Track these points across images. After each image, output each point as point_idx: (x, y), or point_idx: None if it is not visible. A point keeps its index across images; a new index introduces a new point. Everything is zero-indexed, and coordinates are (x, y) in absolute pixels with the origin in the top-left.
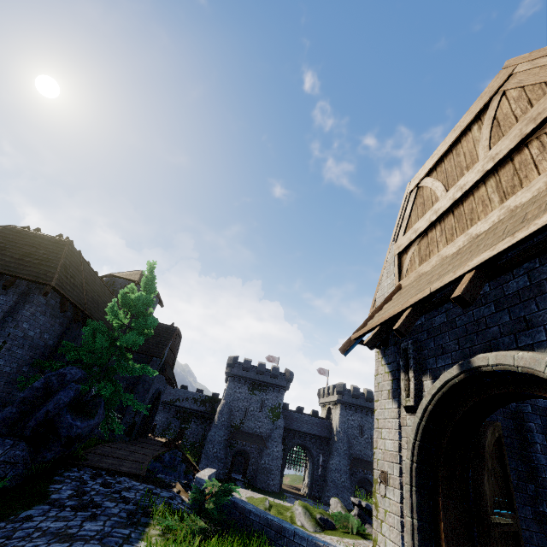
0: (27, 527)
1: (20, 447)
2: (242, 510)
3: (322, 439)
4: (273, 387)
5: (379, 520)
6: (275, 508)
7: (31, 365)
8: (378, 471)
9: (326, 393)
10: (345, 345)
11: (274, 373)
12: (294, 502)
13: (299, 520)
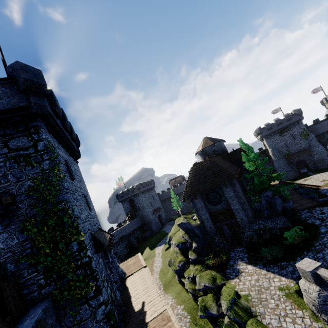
0: None
1: (282, 218)
2: None
3: None
4: (293, 124)
5: None
6: None
7: (245, 198)
8: None
9: None
10: None
11: (288, 118)
12: None
13: None
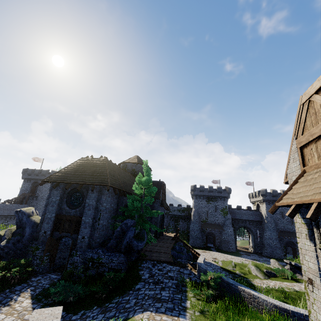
0: (141, 294)
1: (122, 256)
2: (227, 283)
3: (257, 222)
4: (220, 198)
5: (311, 302)
6: (238, 266)
7: (111, 219)
8: (305, 277)
9: (254, 196)
10: (272, 209)
11: (219, 190)
12: (246, 257)
13: (253, 272)
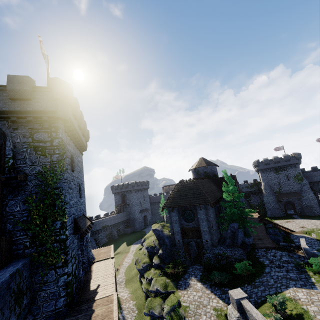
0: (273, 275)
1: (240, 250)
2: None
3: None
4: (290, 166)
5: None
6: None
7: (216, 223)
8: None
9: None
10: None
11: (286, 159)
12: None
13: None
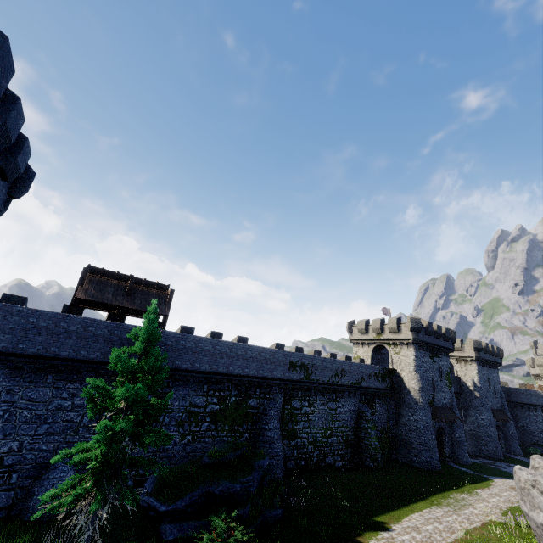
0: None
1: None
2: None
3: (457, 395)
4: (446, 351)
5: None
6: None
7: None
8: None
9: None
10: None
11: (448, 335)
12: None
13: None
